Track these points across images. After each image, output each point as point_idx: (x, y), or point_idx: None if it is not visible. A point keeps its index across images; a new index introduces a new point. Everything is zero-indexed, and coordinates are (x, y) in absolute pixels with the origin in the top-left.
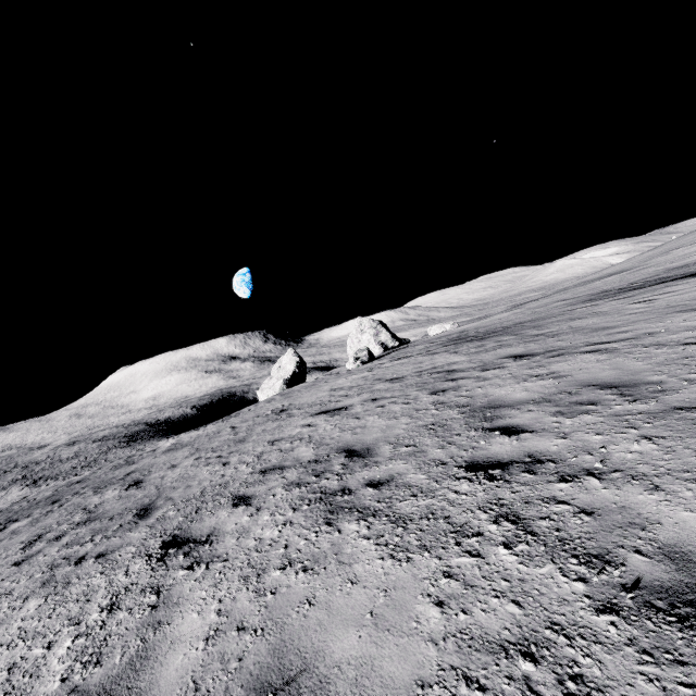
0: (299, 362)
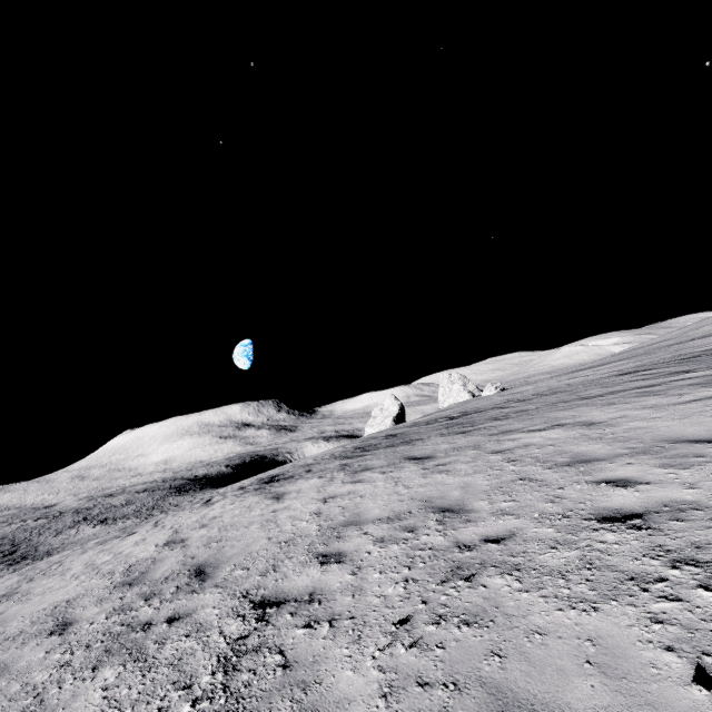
0: (401, 405)
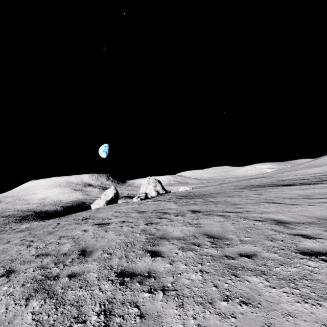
0: (116, 193)
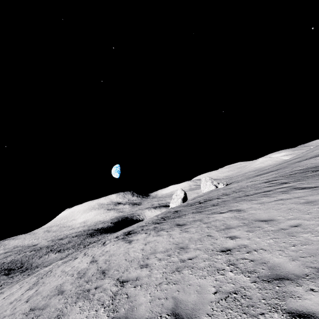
0: (184, 193)
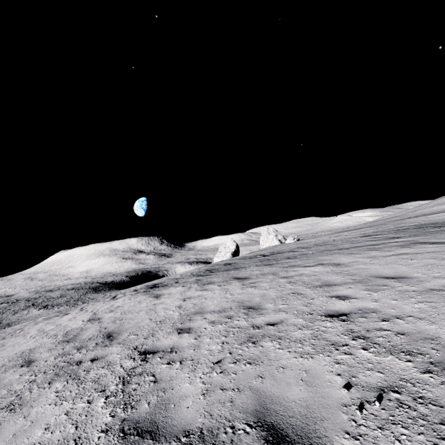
0: (237, 245)
